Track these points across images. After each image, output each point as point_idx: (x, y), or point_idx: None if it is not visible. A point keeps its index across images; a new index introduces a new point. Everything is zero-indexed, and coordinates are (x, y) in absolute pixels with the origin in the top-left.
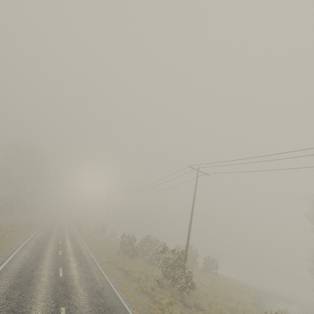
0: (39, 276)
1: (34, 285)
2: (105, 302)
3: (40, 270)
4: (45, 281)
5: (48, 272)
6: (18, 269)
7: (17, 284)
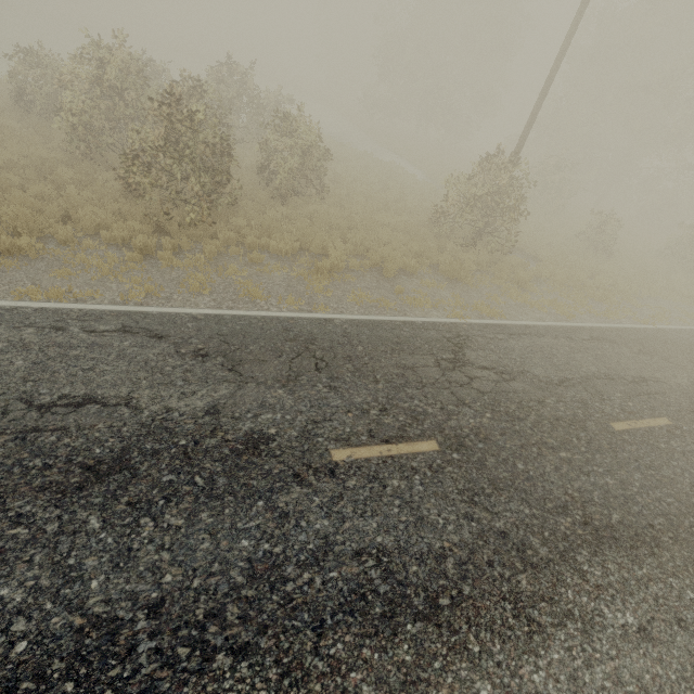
0: None
1: None
2: (668, 351)
3: None
4: None
5: (688, 459)
6: None
7: None
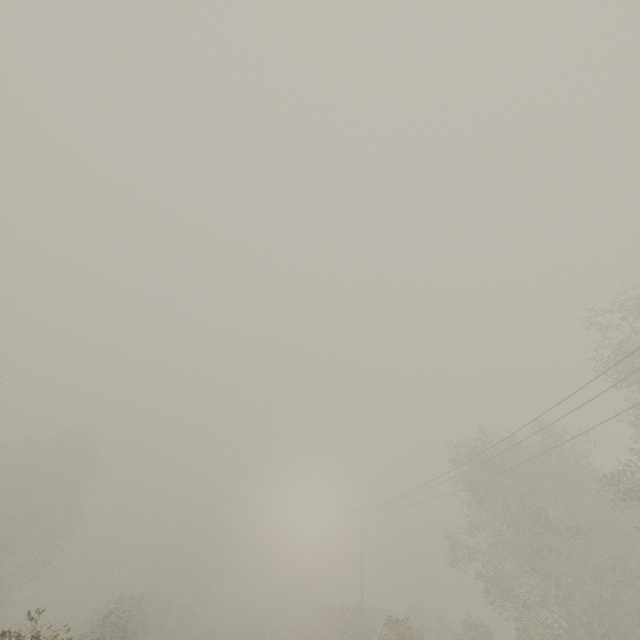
0: None
1: None
2: None
3: None
4: None
5: None
6: None
7: None
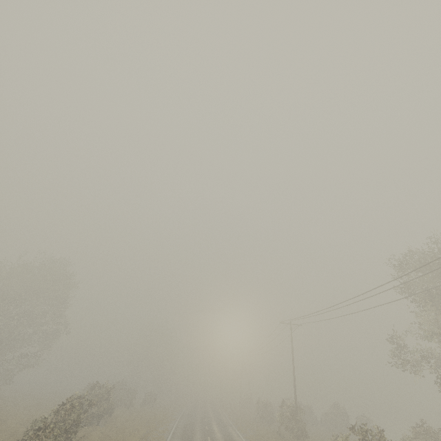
0: (195, 428)
1: (193, 430)
2: (231, 438)
3: (195, 426)
4: (198, 430)
5: (199, 427)
6: (183, 426)
7: (186, 430)
